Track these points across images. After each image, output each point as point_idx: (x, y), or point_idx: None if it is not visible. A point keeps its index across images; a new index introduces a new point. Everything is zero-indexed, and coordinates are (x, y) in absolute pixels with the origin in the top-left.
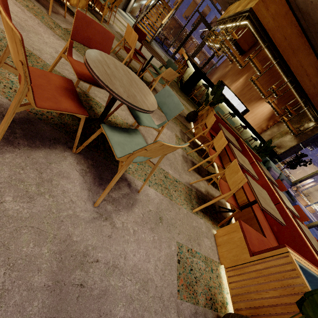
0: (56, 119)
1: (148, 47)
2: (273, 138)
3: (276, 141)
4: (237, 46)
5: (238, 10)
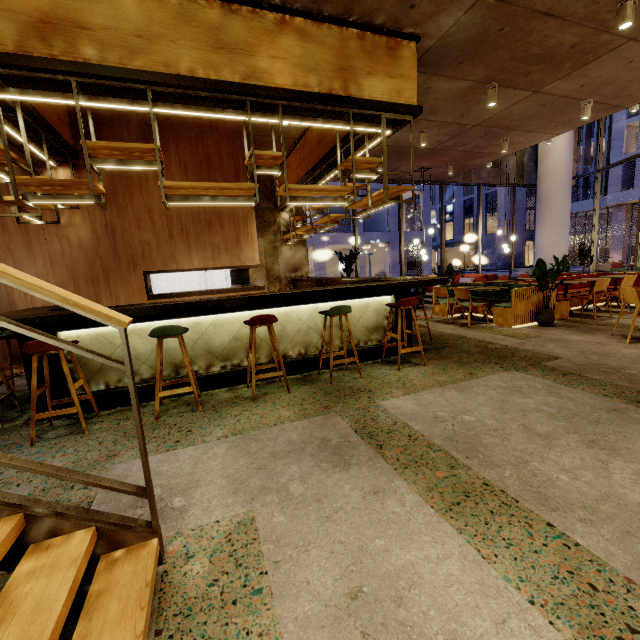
0: None
1: None
2: (271, 269)
3: (281, 267)
4: (39, 144)
5: (297, 80)
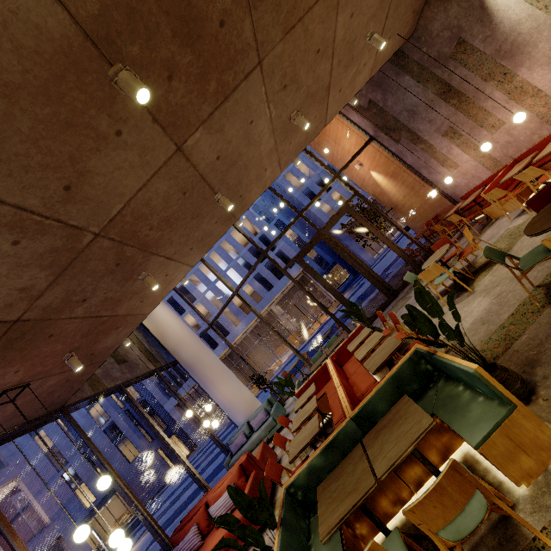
0: (471, 269)
1: (549, 206)
2: None
3: None
4: None
5: None
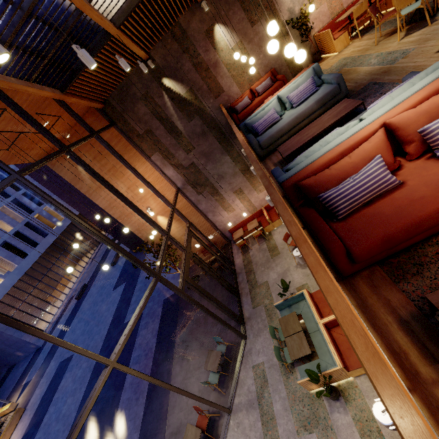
0: None
1: None
2: None
3: None
4: None
5: None
